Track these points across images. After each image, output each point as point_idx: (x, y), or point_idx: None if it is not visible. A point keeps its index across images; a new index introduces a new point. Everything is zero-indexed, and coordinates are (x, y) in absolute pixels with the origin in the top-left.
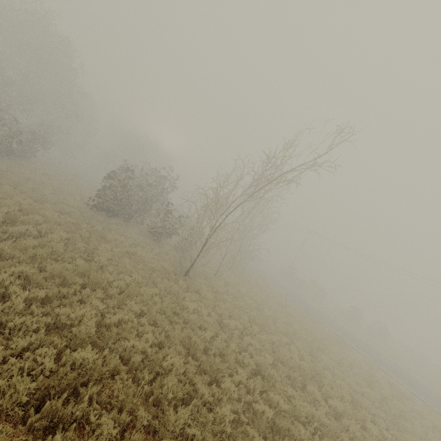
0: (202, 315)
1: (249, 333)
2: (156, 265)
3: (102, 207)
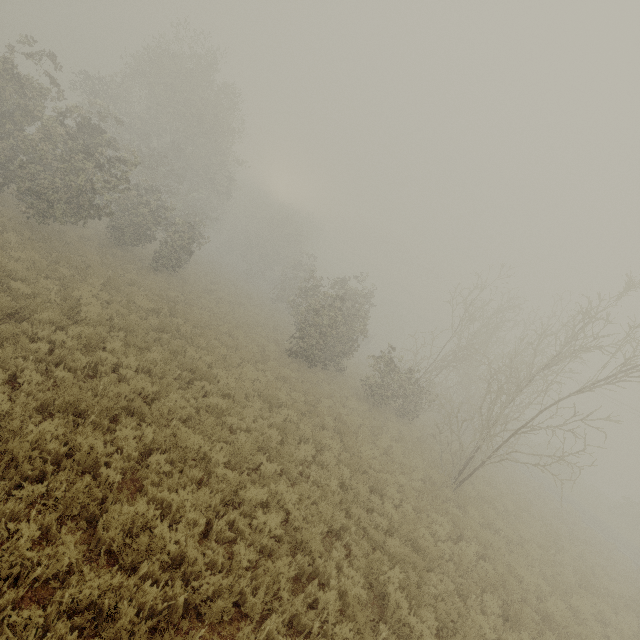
0: (538, 589)
1: (600, 617)
2: (418, 471)
3: (305, 355)
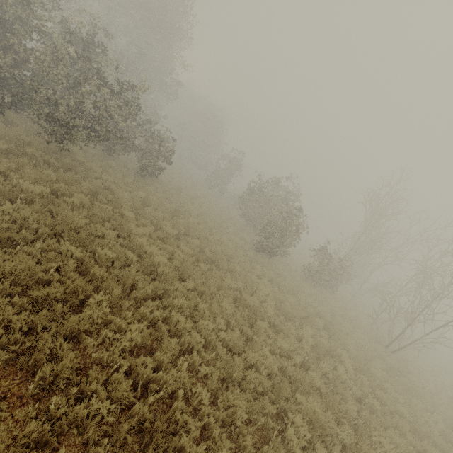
0: None
1: None
2: (369, 347)
3: (269, 251)
